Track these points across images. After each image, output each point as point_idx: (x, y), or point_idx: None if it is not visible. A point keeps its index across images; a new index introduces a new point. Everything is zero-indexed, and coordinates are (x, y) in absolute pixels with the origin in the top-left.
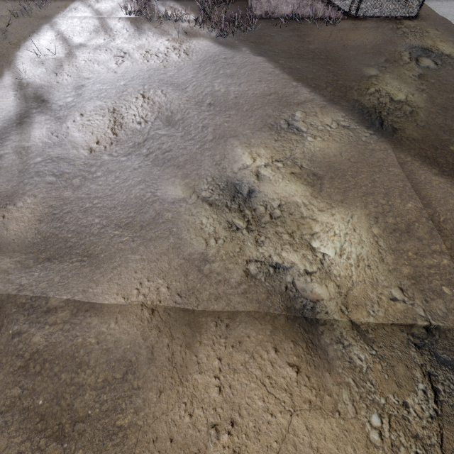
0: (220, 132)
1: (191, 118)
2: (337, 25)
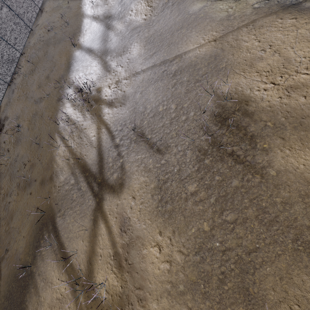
0: None
1: None
2: None
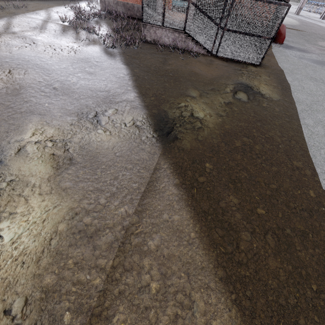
0: (33, 108)
1: (25, 93)
2: (198, 58)
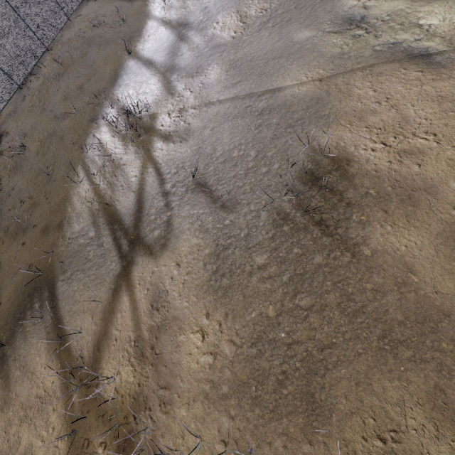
0: None
1: None
2: None
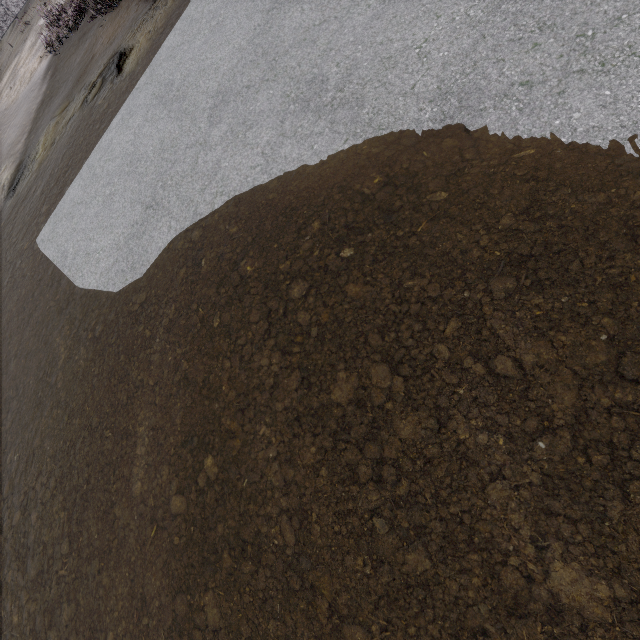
0: None
1: None
2: (121, 5)
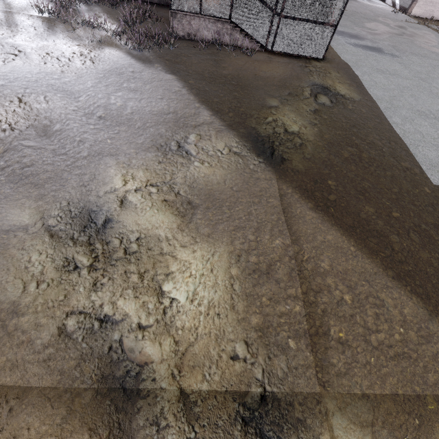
0: (98, 149)
1: (69, 130)
2: (253, 55)
